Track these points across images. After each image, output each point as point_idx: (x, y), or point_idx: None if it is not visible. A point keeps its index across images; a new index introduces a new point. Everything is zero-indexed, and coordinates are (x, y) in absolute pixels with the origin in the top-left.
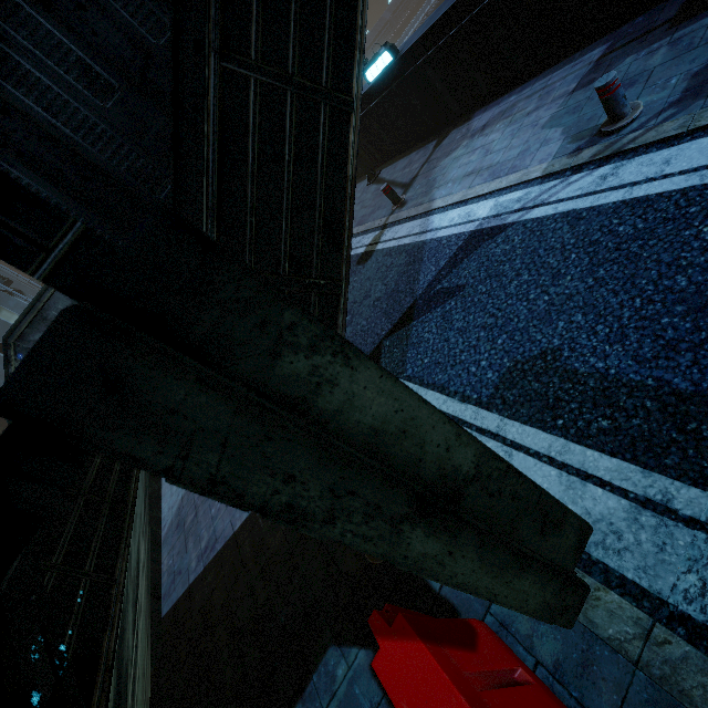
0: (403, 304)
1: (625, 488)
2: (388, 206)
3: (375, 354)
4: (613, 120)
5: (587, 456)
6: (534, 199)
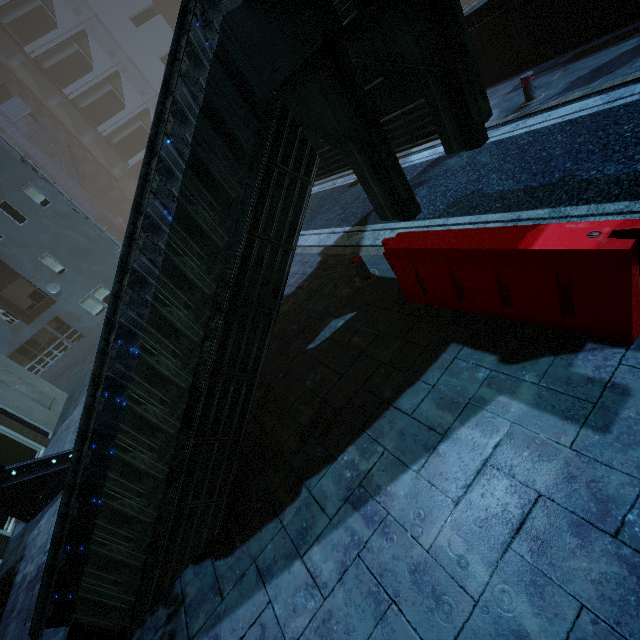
0: None
1: (503, 220)
2: None
3: (363, 220)
4: (527, 100)
5: (488, 217)
6: None
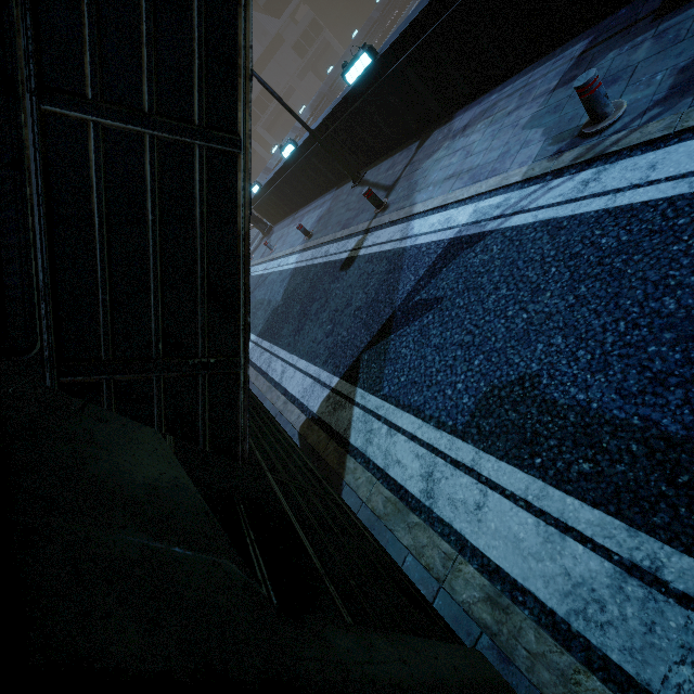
0: (382, 315)
1: (609, 548)
2: (372, 209)
3: (354, 368)
4: (595, 120)
5: (567, 504)
6: (514, 205)
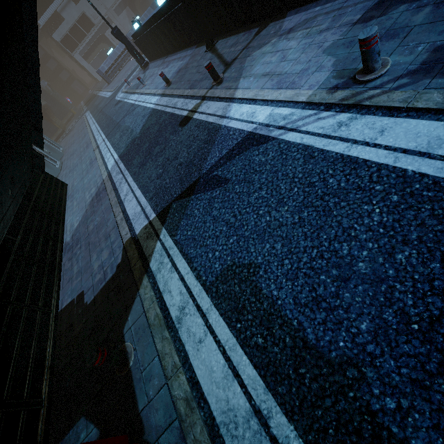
0: (192, 177)
1: (252, 395)
2: (212, 79)
3: (165, 211)
4: (365, 70)
5: (243, 360)
6: (293, 122)
